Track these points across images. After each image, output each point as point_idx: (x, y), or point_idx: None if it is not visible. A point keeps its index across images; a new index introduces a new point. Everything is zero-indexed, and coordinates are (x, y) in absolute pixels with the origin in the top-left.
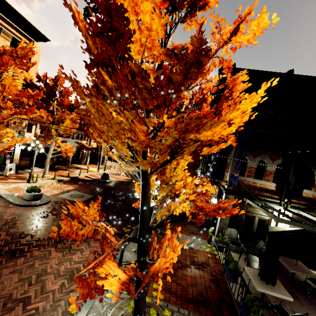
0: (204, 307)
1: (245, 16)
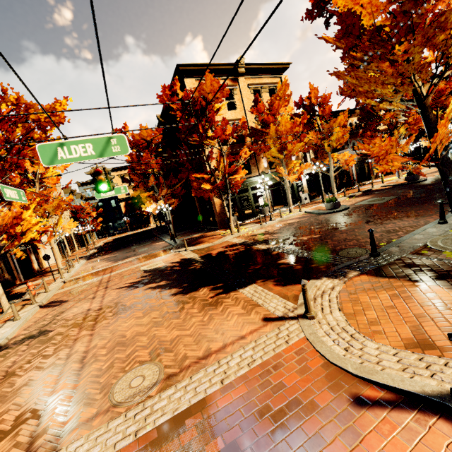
0: None
1: None
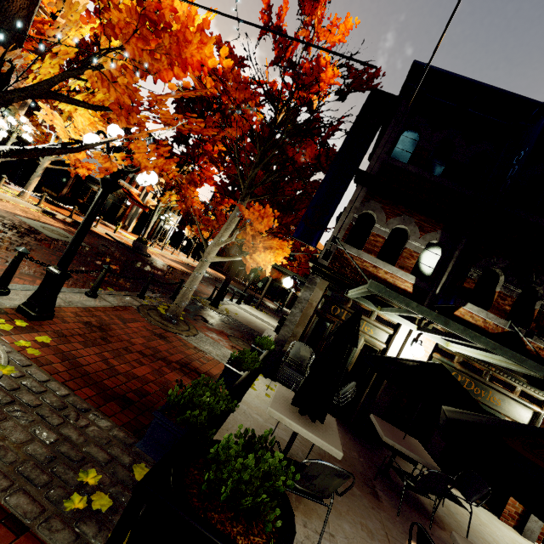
0: (123, 408)
1: None
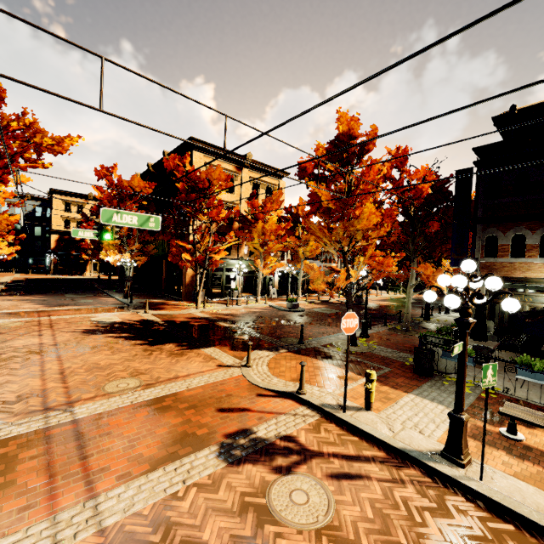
0: (408, 352)
1: (366, 171)
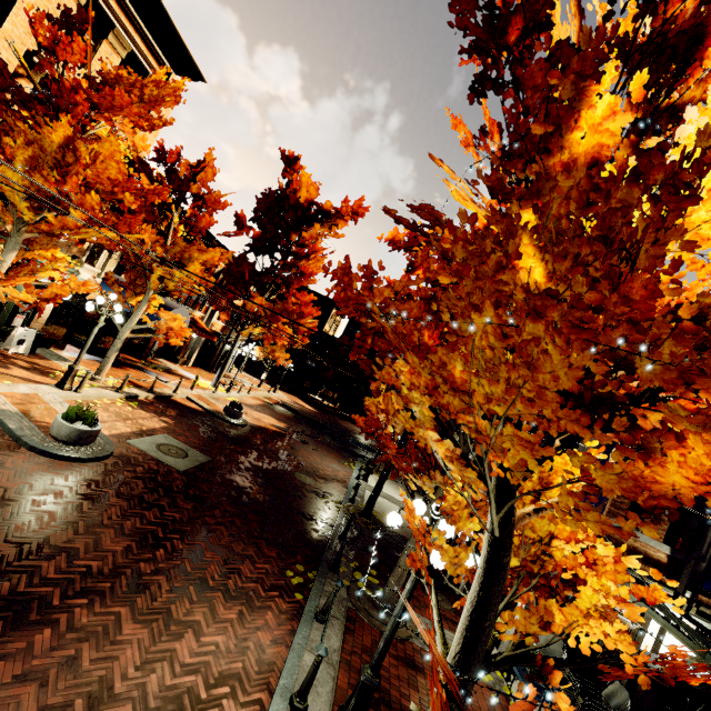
0: None
1: None
